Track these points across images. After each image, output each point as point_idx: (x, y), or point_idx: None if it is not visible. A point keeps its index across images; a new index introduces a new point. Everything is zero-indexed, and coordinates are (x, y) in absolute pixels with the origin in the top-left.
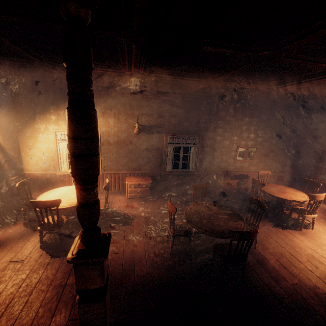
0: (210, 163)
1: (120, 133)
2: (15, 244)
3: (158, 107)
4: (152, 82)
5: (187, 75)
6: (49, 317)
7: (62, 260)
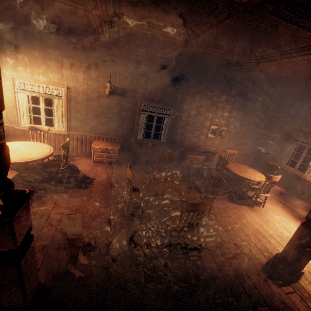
0: (181, 137)
1: (90, 91)
2: None
3: (134, 69)
4: (125, 32)
5: (163, 26)
6: None
7: None
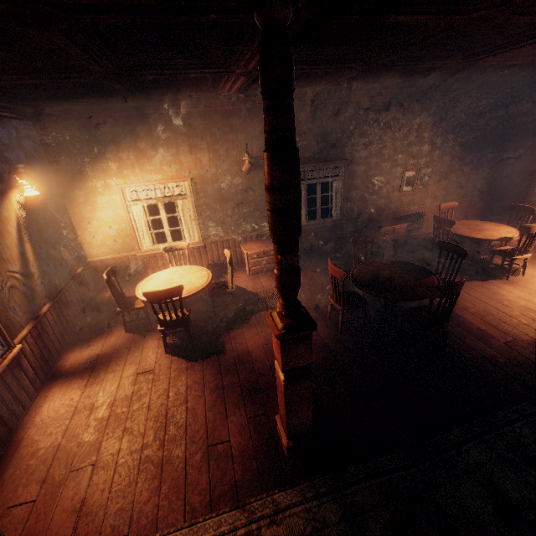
0: (362, 204)
1: (221, 175)
2: (129, 355)
3: None
4: None
5: (341, 62)
6: (224, 418)
7: (203, 361)
